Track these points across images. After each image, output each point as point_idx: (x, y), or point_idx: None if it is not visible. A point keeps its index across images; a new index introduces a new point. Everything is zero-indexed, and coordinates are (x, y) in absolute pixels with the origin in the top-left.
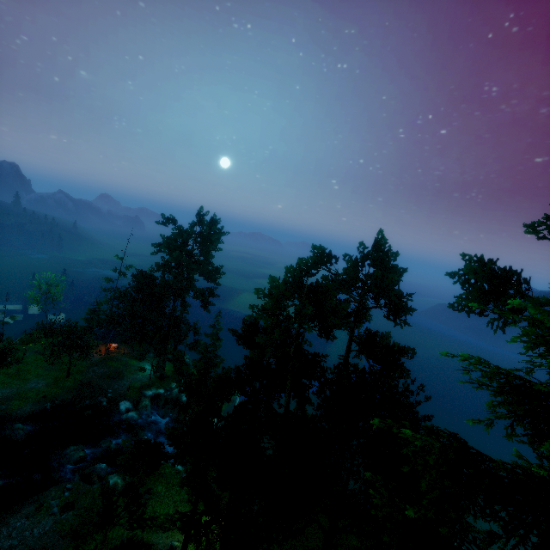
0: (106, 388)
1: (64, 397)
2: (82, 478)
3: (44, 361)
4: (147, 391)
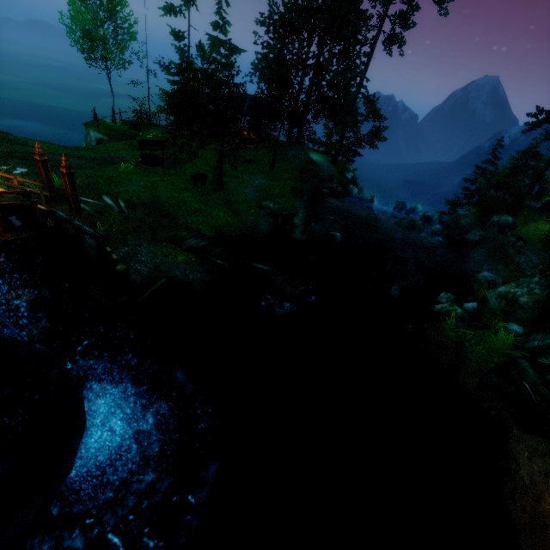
0: (322, 174)
1: (306, 189)
2: (443, 238)
3: (211, 155)
4: (346, 175)
